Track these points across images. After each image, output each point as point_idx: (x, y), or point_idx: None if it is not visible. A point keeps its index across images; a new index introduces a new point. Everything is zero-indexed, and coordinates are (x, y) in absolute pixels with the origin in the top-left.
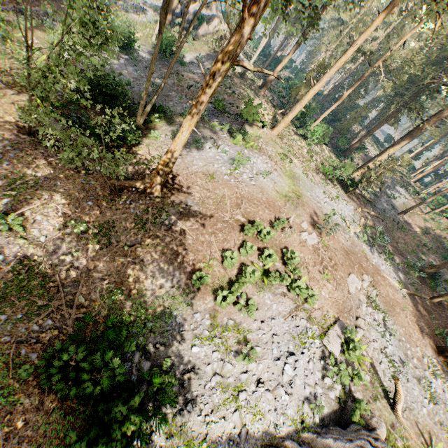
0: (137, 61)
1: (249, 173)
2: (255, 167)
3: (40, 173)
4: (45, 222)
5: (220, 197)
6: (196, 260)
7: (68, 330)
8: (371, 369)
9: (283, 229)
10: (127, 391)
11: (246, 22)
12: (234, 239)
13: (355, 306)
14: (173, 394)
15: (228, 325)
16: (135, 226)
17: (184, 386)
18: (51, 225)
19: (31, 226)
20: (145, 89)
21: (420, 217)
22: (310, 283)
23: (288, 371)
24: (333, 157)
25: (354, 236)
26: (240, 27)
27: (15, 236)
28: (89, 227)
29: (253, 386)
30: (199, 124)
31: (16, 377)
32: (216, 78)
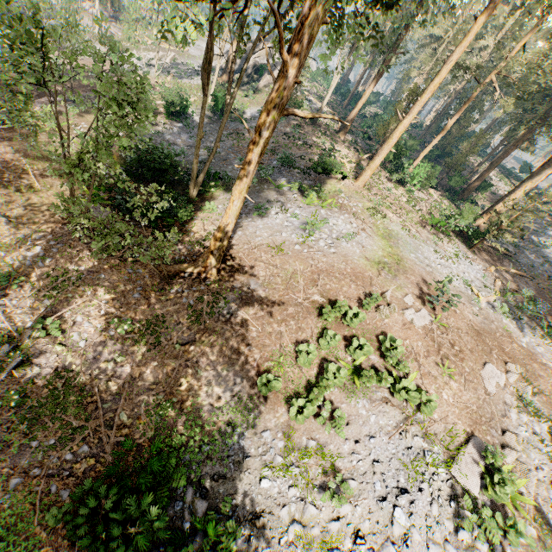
0: (192, 128)
1: (327, 239)
2: (335, 230)
3: (83, 266)
4: (86, 324)
5: (290, 273)
6: (262, 358)
7: (106, 458)
8: (536, 517)
9: (378, 308)
10: (175, 546)
11: (289, 64)
12: (311, 326)
13: (499, 414)
14: (236, 550)
15: (308, 447)
16: (188, 319)
17: (251, 539)
18: (92, 326)
19: (70, 329)
20: (195, 157)
21: None
22: (423, 382)
23: (399, 518)
24: (446, 202)
25: (487, 307)
26: (283, 72)
27: (52, 342)
28: (135, 325)
29: (349, 542)
30: (262, 187)
31: (43, 523)
32: (263, 135)
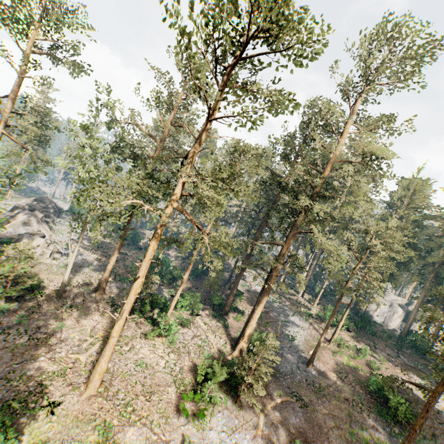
0: None
1: None
2: None
3: None
4: None
5: None
6: None
7: None
8: None
9: None
10: None
11: None
12: None
13: None
14: None
15: None
16: None
17: None
18: None
19: None
20: None
21: (328, 350)
22: None
23: None
24: (213, 324)
25: None
26: None
27: None
28: None
29: None
30: None
31: None
32: None
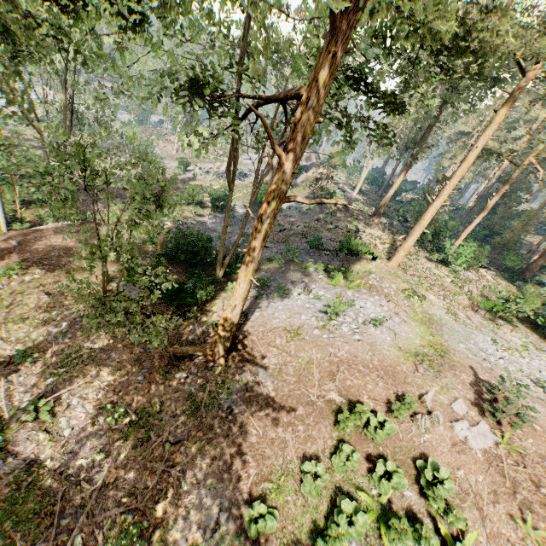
0: (232, 217)
1: (352, 323)
2: (361, 313)
3: (98, 344)
4: (79, 408)
5: (305, 362)
6: (259, 476)
7: None
8: None
9: (414, 416)
10: None
11: (286, 157)
12: (324, 435)
13: None
14: None
15: None
16: (185, 411)
17: None
18: (85, 411)
19: (62, 413)
20: (221, 242)
21: None
22: None
23: None
24: (502, 282)
25: None
26: (280, 164)
27: (39, 428)
28: (129, 413)
29: None
30: (288, 268)
31: None
32: (264, 220)
